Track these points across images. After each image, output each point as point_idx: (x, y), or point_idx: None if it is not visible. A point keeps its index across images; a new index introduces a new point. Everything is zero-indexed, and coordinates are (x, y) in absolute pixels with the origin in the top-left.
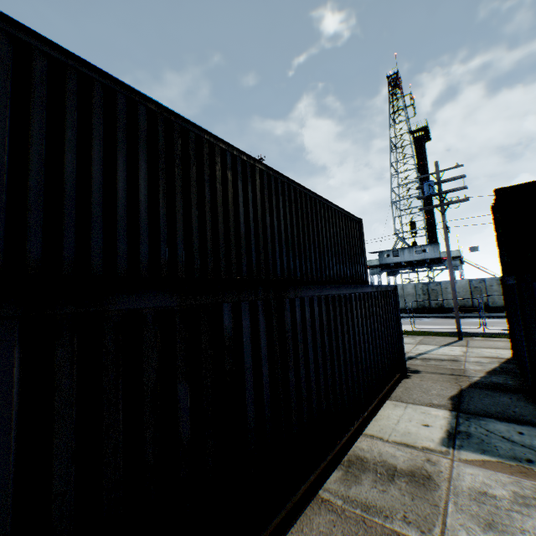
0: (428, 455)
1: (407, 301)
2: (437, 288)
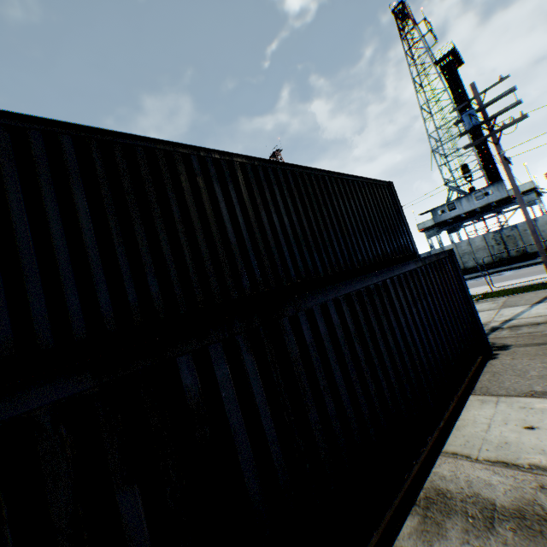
0: (540, 478)
1: (478, 257)
2: (513, 233)
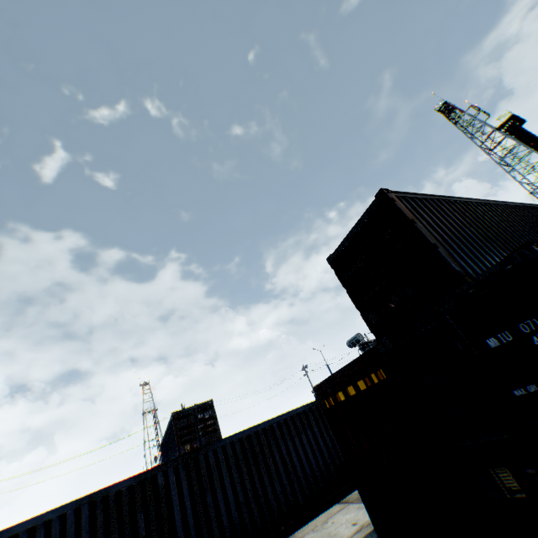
0: None
1: None
2: None
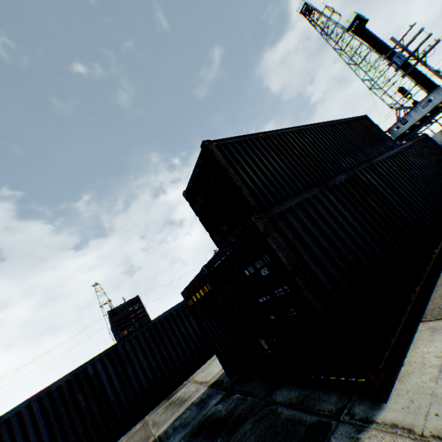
0: None
1: None
2: None
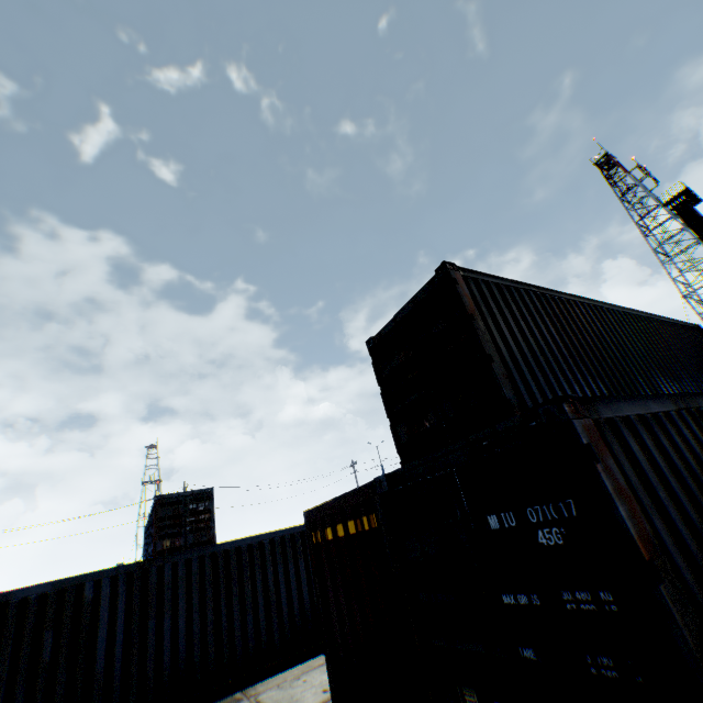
0: None
1: None
2: None
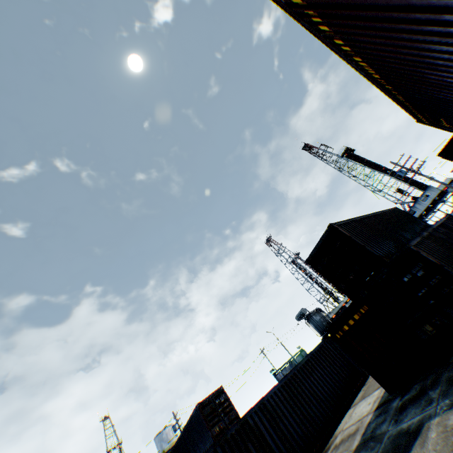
0: None
1: None
2: None
